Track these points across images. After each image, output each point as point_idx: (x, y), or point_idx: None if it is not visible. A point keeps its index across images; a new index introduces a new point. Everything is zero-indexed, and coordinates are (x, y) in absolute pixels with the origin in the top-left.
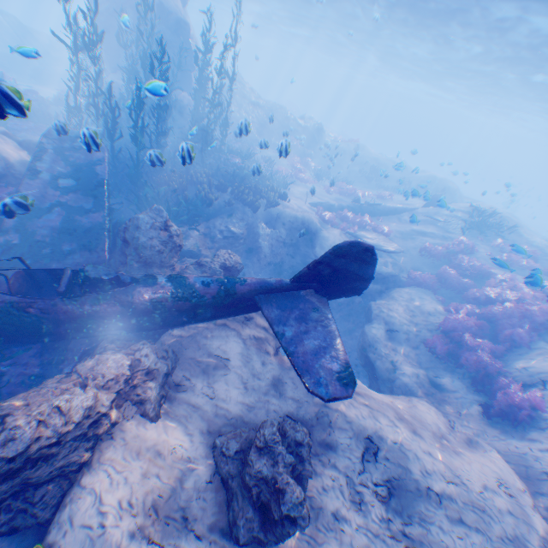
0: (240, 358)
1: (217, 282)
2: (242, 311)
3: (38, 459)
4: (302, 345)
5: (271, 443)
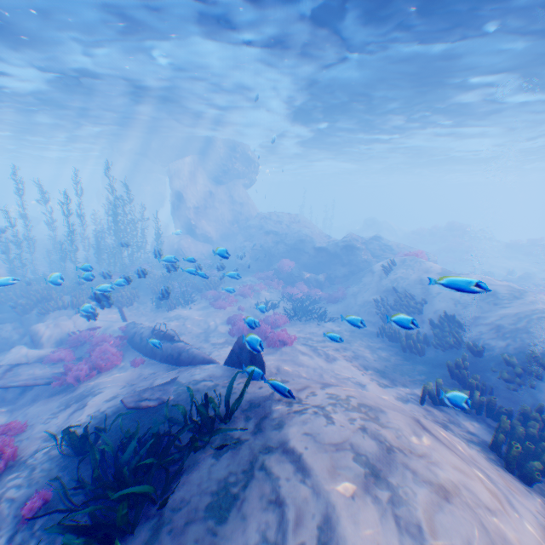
0: None
1: None
2: None
3: None
4: None
5: None
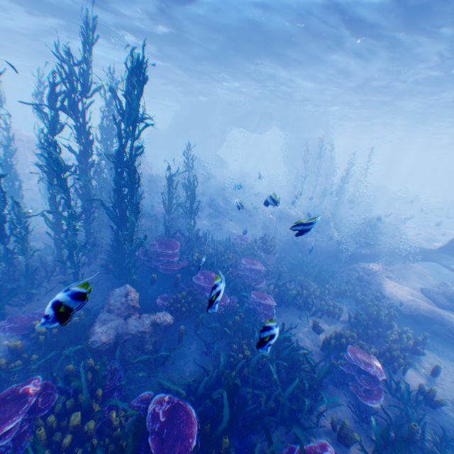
0: (415, 277)
1: (403, 246)
2: (413, 260)
3: (371, 274)
4: (450, 265)
5: (447, 284)
